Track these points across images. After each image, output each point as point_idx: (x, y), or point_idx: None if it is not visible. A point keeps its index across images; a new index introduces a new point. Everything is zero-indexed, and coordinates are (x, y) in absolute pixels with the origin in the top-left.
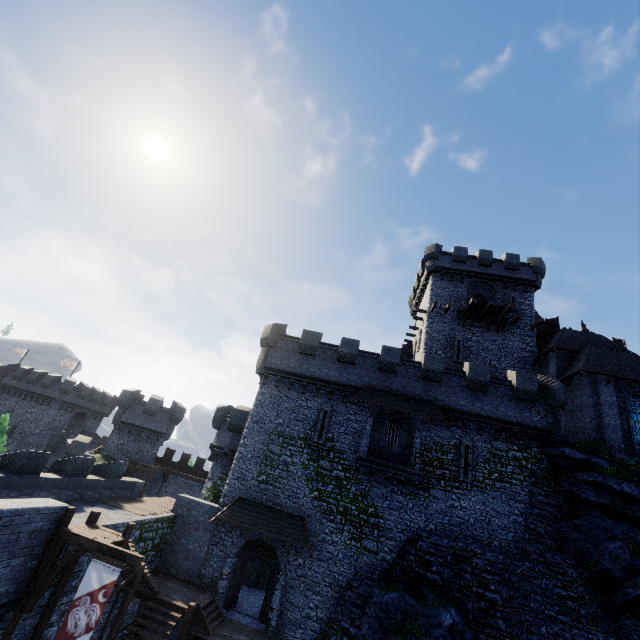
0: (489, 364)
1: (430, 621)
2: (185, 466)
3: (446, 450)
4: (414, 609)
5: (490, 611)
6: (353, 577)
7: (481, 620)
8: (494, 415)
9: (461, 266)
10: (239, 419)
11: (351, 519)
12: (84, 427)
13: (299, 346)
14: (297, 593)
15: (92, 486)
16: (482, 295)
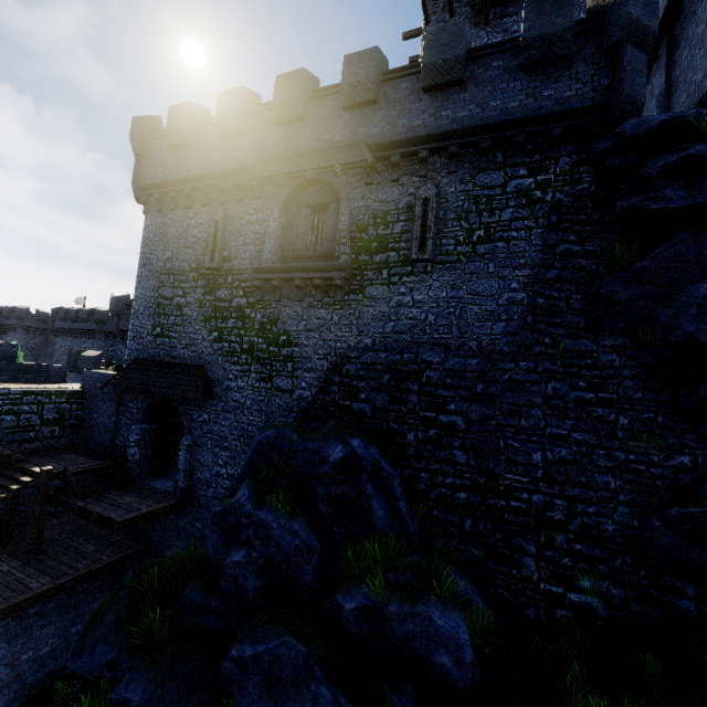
0: None
1: (312, 458)
2: None
3: (391, 220)
4: (293, 446)
5: (443, 441)
6: (264, 425)
7: (426, 454)
8: (477, 121)
9: None
10: None
11: (258, 356)
12: None
13: (167, 136)
14: (205, 451)
15: None
16: None
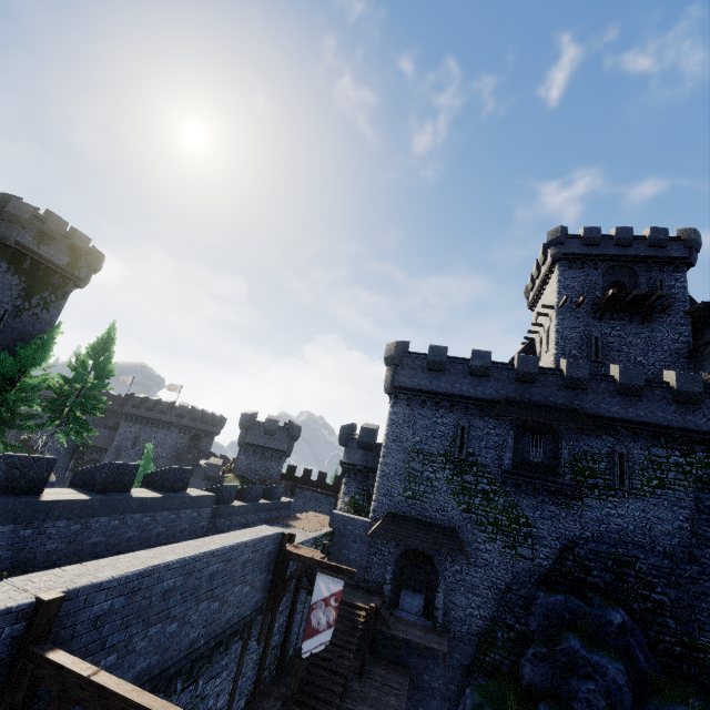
0: (634, 361)
1: (600, 620)
2: (308, 480)
3: (597, 459)
4: (582, 609)
5: (658, 611)
6: (511, 581)
7: (649, 619)
8: (651, 421)
9: (593, 250)
10: (368, 437)
11: (503, 529)
12: (200, 447)
13: (427, 363)
14: (458, 595)
15: (265, 509)
16: (621, 281)
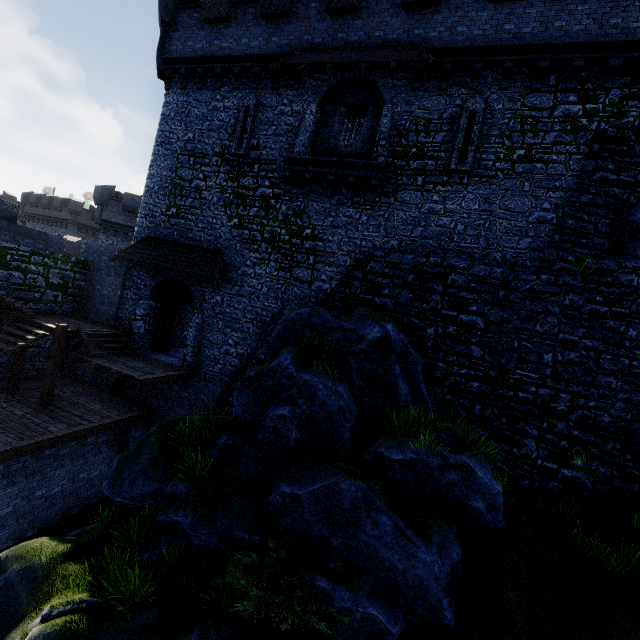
0: None
1: (348, 336)
2: None
3: (434, 129)
4: (328, 324)
5: (462, 337)
6: (279, 312)
7: (444, 347)
8: (539, 40)
9: None
10: None
11: (279, 246)
12: None
13: (202, 7)
14: (215, 331)
15: None
16: None
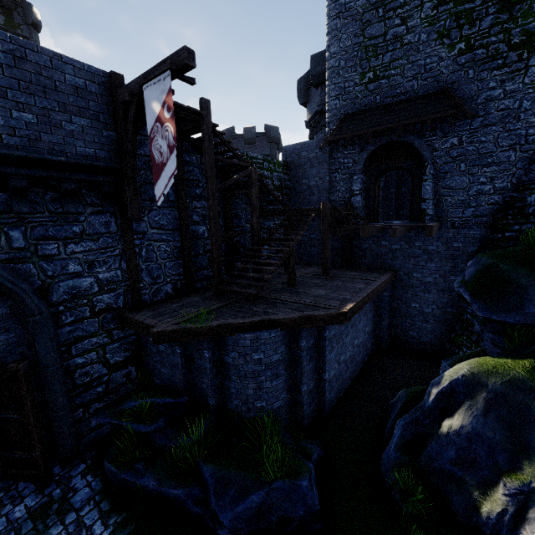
0: None
1: None
2: None
3: None
4: None
5: None
6: None
7: None
8: None
9: None
10: (321, 64)
11: None
12: None
13: None
14: (456, 176)
15: None
16: None
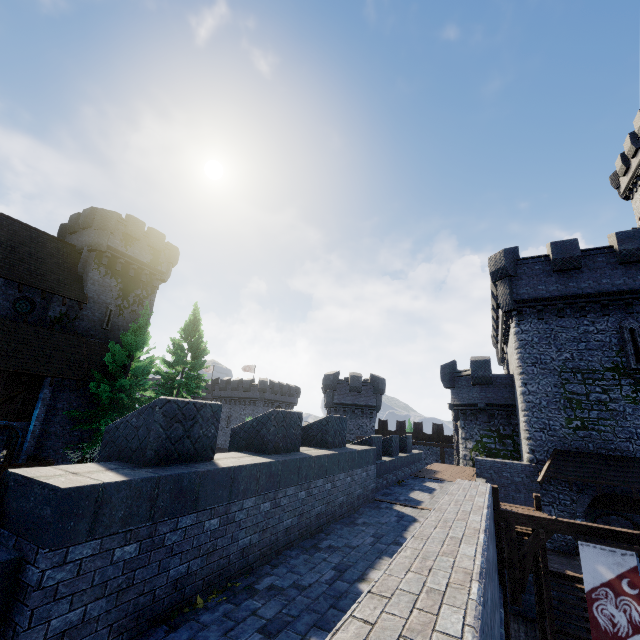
0: None
1: None
2: (404, 433)
3: None
4: None
5: None
6: None
7: None
8: None
9: None
10: (483, 370)
11: None
12: None
13: (553, 263)
14: None
15: (406, 463)
16: None
